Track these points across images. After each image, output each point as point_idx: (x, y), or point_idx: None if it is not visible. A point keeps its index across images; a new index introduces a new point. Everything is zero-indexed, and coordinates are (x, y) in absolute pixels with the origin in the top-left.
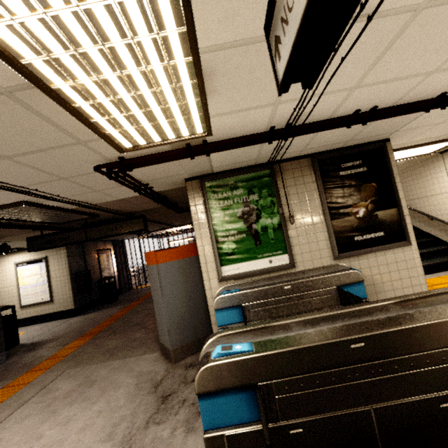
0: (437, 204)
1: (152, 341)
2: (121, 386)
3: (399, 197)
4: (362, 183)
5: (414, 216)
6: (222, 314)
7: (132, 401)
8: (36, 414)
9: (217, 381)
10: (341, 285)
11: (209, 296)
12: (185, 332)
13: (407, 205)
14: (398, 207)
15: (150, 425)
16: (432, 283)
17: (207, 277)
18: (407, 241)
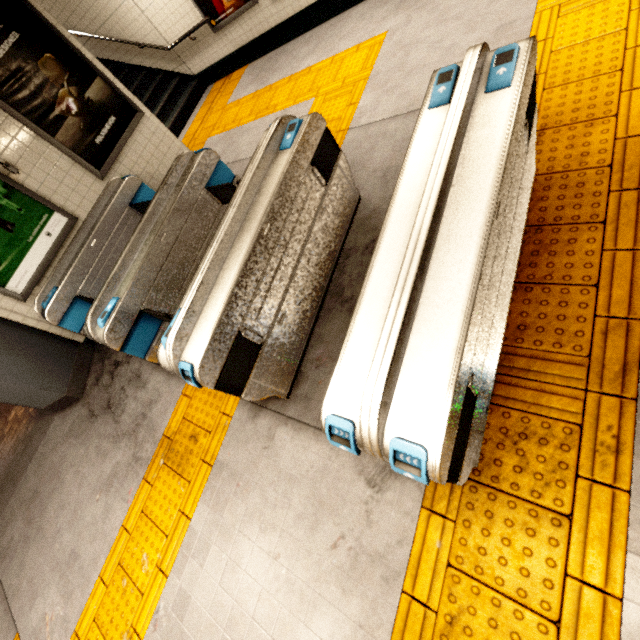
0: (131, 22)
1: (34, 424)
2: (65, 455)
3: (88, 59)
4: (34, 60)
5: (126, 50)
6: (69, 321)
7: (89, 439)
8: (27, 551)
9: (120, 332)
10: (131, 201)
11: (34, 323)
12: (56, 373)
13: (106, 35)
14: (99, 75)
15: (120, 419)
16: (193, 134)
17: (5, 312)
18: (138, 113)
